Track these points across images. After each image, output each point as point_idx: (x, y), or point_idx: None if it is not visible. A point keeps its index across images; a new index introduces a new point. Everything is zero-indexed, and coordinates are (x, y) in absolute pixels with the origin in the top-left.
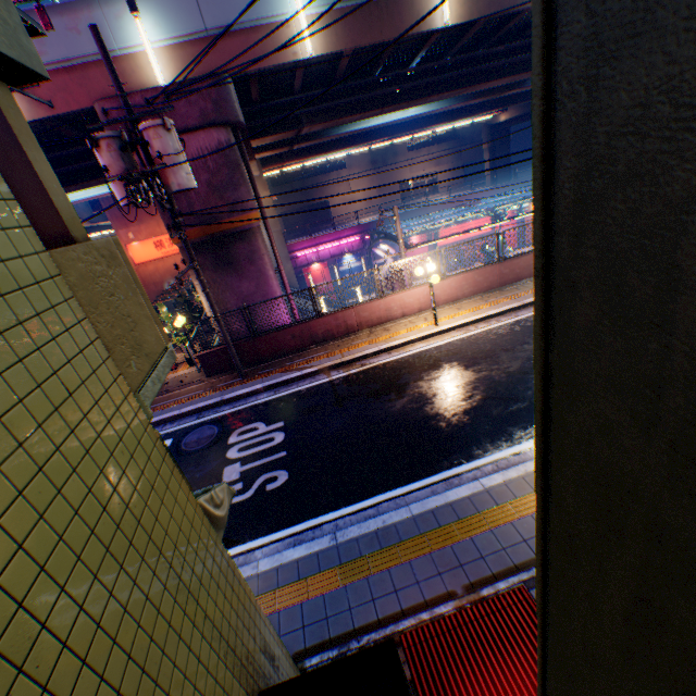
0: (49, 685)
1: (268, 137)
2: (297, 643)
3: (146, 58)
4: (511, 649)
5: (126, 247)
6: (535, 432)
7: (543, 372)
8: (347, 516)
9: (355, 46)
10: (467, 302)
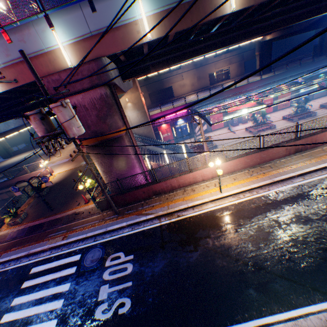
0: None
1: (131, 78)
2: None
3: (60, 51)
4: None
5: None
6: None
7: None
8: None
9: (175, 30)
10: (239, 174)
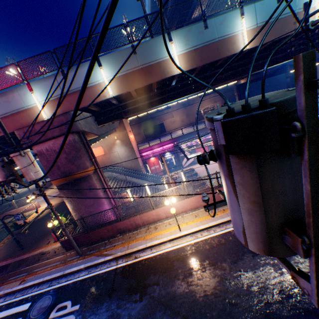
0: None
1: (106, 123)
2: None
3: (38, 107)
4: None
5: None
6: None
7: None
8: None
9: (133, 88)
10: (201, 210)
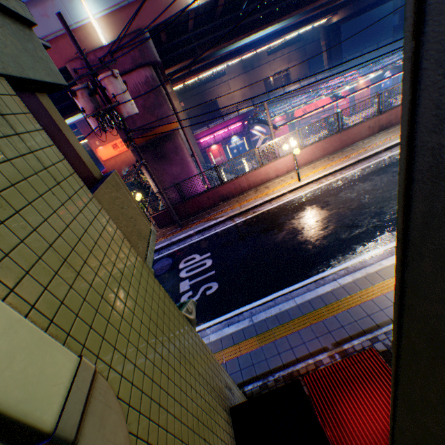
0: (151, 417)
1: (175, 66)
2: (238, 378)
3: (92, 26)
4: (368, 383)
5: (96, 151)
6: (394, 302)
7: (400, 280)
8: (257, 306)
9: None
10: (318, 163)
